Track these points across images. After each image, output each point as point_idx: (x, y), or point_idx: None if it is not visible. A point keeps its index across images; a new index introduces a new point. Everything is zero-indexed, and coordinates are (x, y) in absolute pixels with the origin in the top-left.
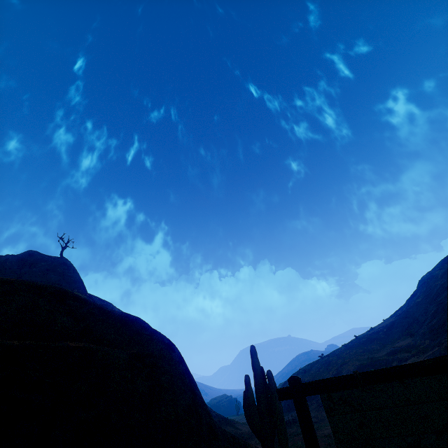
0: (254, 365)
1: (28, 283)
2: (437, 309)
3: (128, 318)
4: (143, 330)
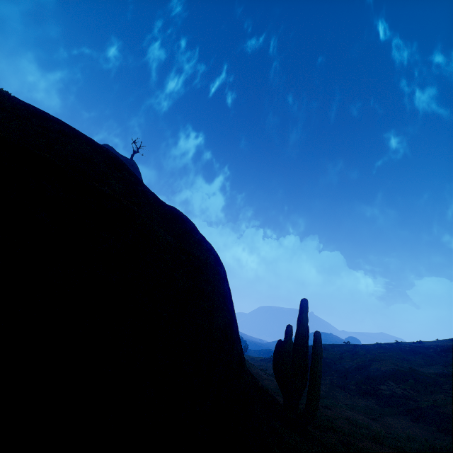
0: (301, 319)
1: (89, 138)
2: None
3: (180, 216)
4: (193, 232)
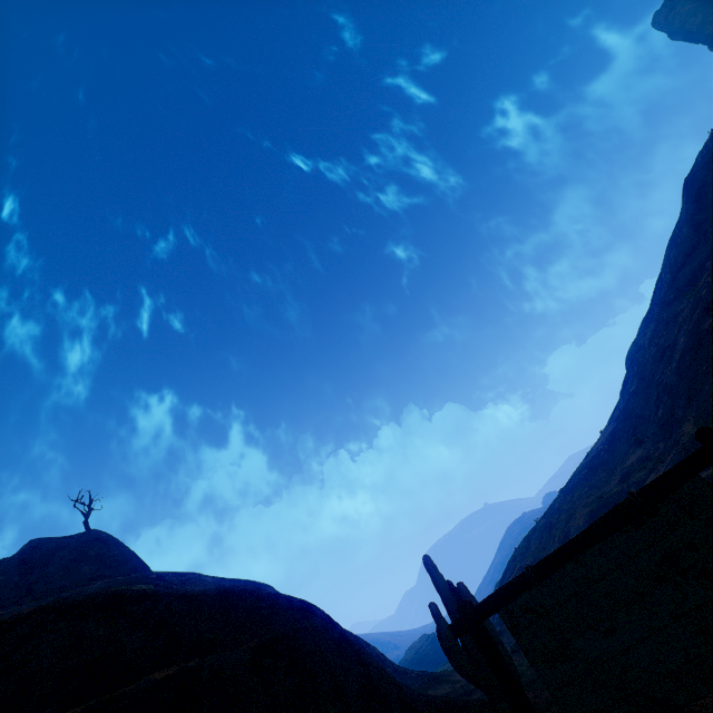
0: (436, 583)
1: (55, 606)
2: (658, 393)
3: (230, 594)
4: (258, 603)
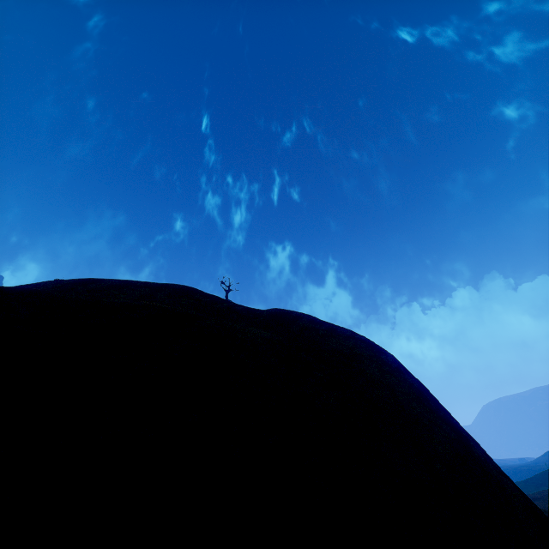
0: None
1: (149, 282)
2: None
3: (288, 315)
4: (313, 325)
